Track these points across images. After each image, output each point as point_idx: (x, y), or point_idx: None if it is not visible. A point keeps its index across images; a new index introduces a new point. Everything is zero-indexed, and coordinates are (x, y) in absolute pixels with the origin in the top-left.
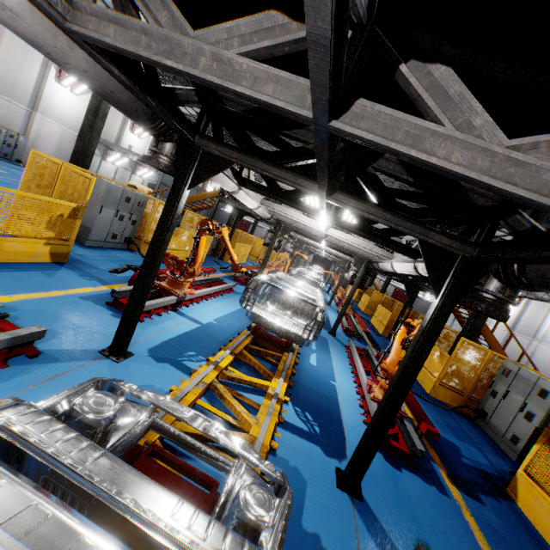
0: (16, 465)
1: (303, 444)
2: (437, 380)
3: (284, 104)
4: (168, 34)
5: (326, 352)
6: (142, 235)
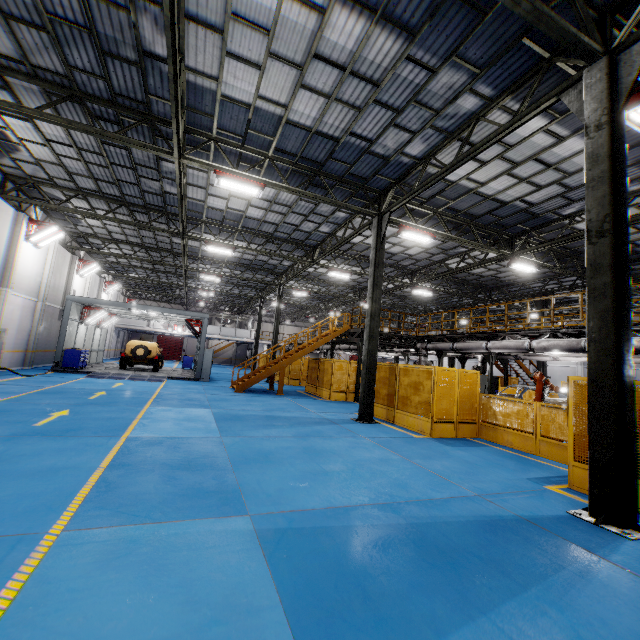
0: None
1: None
2: None
3: None
4: None
5: None
6: None
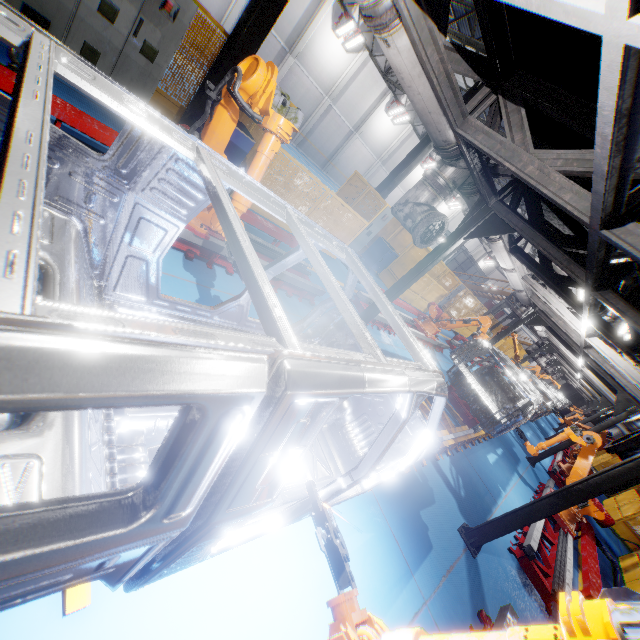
0: (475, 377)
1: (516, 442)
2: (622, 518)
3: (574, 340)
4: (554, 313)
5: (537, 440)
6: (447, 307)
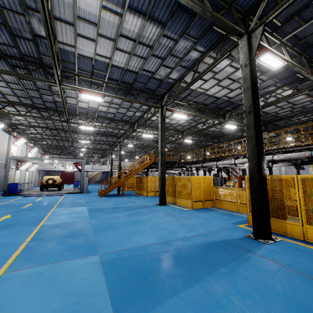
0: None
1: None
2: None
3: None
4: None
5: None
6: None
